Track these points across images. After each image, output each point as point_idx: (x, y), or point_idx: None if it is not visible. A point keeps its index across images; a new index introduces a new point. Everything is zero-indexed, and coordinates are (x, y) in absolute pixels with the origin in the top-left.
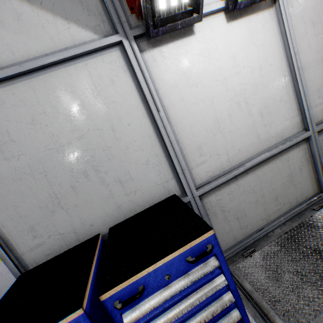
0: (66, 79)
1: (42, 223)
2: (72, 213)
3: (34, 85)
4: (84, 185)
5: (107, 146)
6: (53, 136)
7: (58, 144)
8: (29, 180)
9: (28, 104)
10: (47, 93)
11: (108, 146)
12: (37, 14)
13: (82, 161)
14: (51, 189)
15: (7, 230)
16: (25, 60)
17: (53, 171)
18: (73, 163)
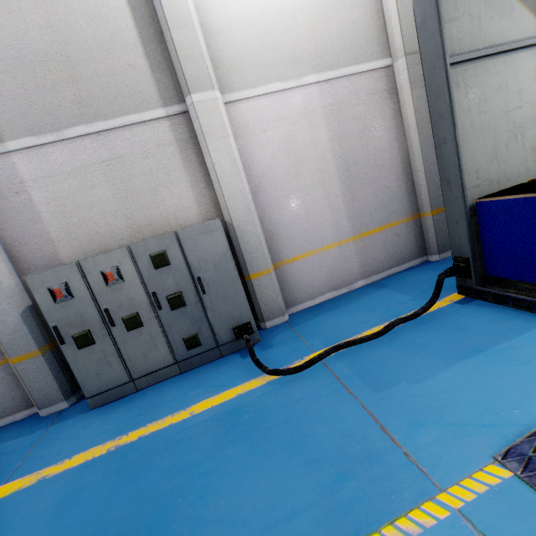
0: (522, 61)
1: (483, 168)
2: (500, 166)
3: (506, 61)
4: (512, 146)
5: (531, 118)
6: (505, 102)
7: (507, 109)
8: (485, 133)
9: (499, 75)
10: (510, 69)
11: (532, 119)
12: (520, 10)
13: (515, 126)
14: (494, 143)
15: (465, 167)
16: (506, 42)
17: (499, 129)
18: (510, 126)
